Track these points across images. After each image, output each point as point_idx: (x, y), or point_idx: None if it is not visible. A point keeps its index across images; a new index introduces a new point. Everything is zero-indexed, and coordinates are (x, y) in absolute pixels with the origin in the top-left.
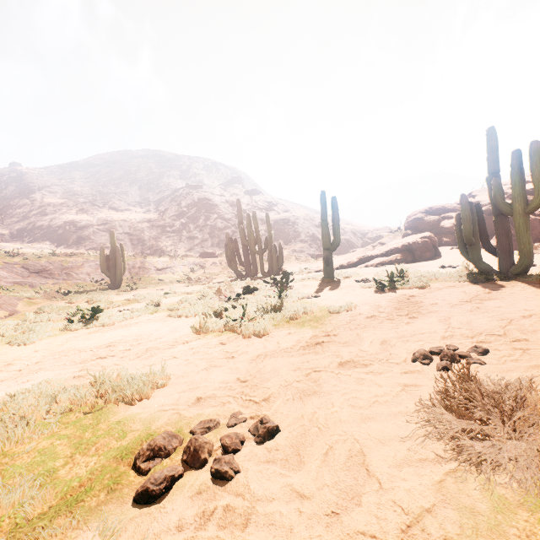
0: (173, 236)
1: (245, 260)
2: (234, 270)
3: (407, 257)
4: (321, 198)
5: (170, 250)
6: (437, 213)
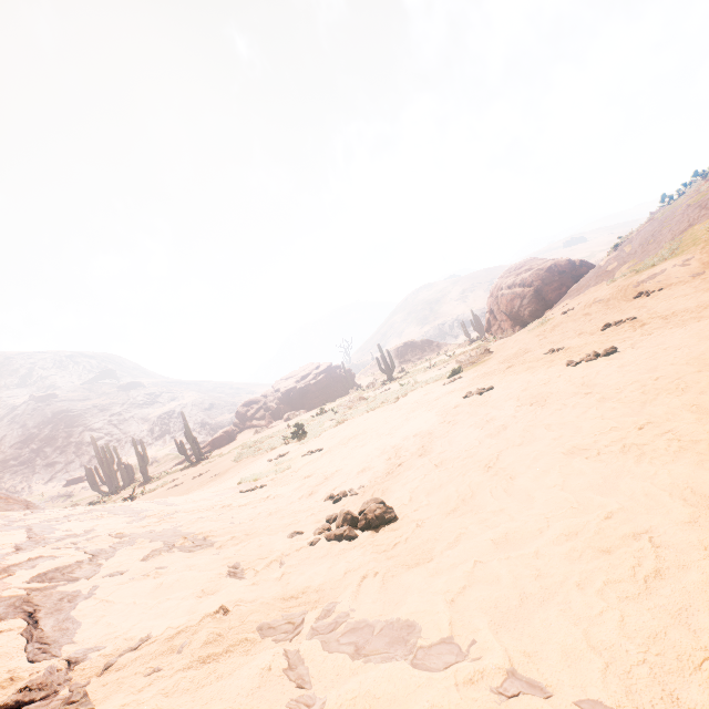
0: (22, 470)
1: (106, 480)
2: (98, 491)
3: (213, 448)
4: (133, 442)
5: (21, 489)
6: (250, 404)
